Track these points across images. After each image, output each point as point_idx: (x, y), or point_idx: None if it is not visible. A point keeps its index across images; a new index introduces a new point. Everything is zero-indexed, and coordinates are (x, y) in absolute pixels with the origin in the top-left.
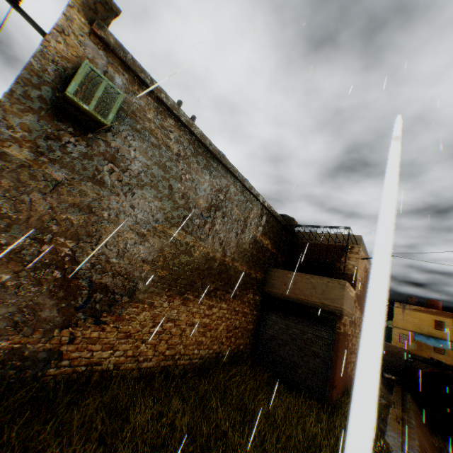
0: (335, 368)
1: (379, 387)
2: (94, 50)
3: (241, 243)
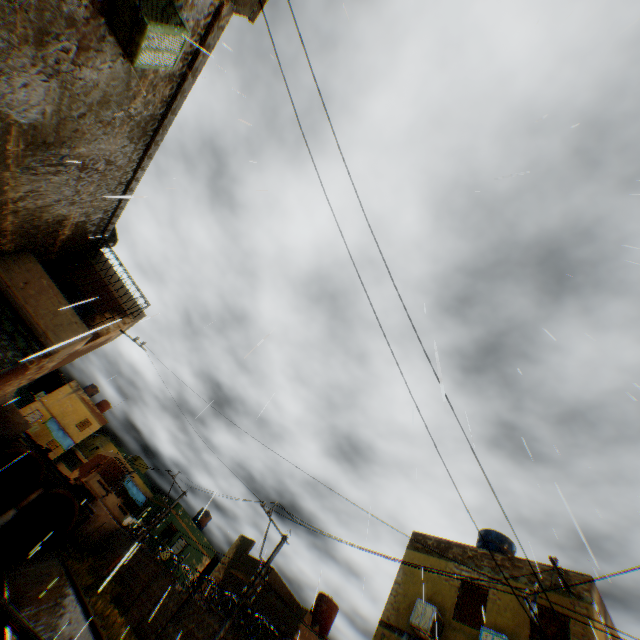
0: None
1: None
2: (205, 6)
3: (49, 210)
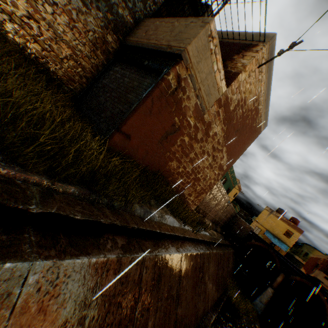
0: (134, 113)
1: (211, 229)
2: None
3: None
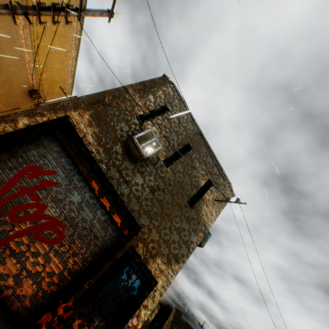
0: None
1: None
2: None
3: None
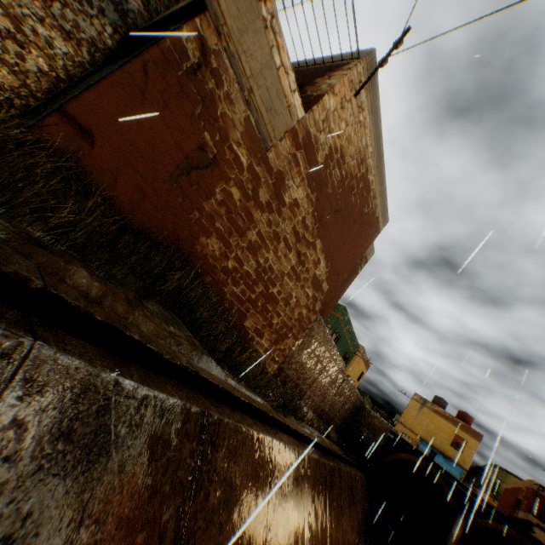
0: (101, 82)
1: (312, 423)
2: None
3: None
